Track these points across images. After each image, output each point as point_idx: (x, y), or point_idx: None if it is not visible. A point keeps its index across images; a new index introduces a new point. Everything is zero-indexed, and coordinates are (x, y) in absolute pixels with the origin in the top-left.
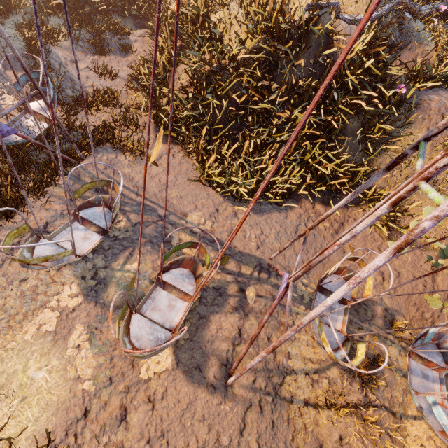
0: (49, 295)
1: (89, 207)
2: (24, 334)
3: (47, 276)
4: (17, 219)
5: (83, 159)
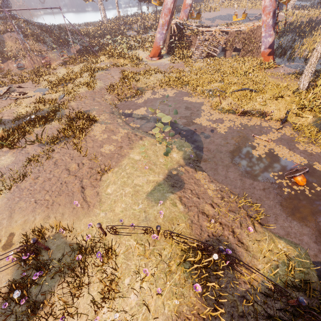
0: None
1: None
2: None
3: None
4: None
5: None
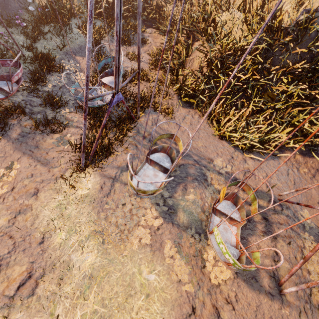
0: (138, 216)
1: (154, 153)
2: (130, 245)
3: (136, 202)
4: (109, 160)
5: (139, 118)
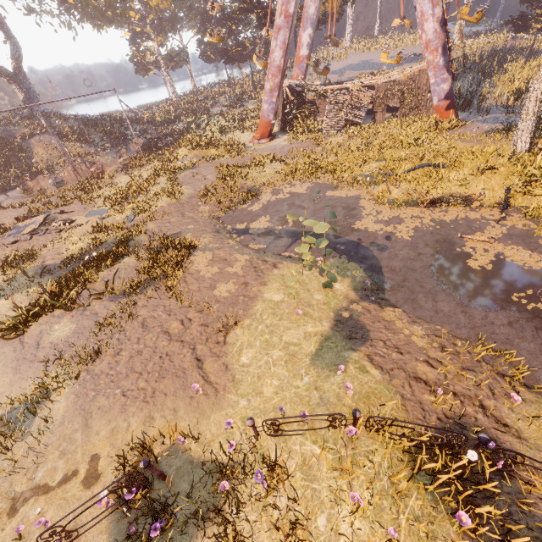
0: None
1: None
2: None
3: None
4: None
5: None
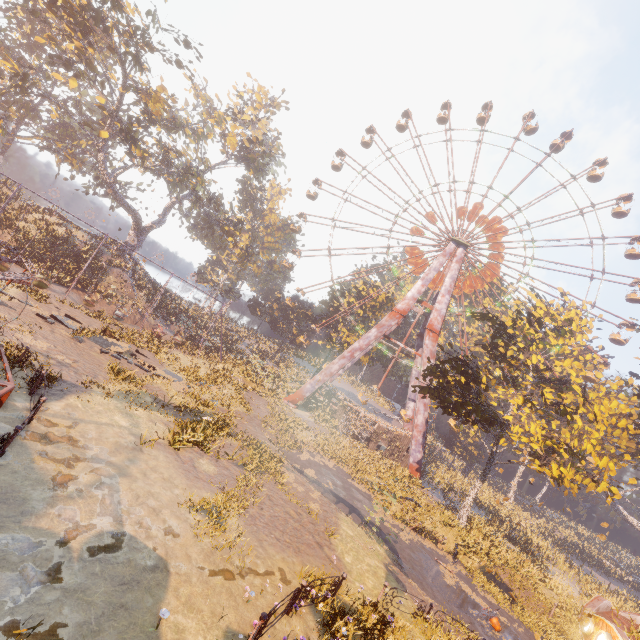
0: None
1: None
2: None
3: None
4: None
5: None
